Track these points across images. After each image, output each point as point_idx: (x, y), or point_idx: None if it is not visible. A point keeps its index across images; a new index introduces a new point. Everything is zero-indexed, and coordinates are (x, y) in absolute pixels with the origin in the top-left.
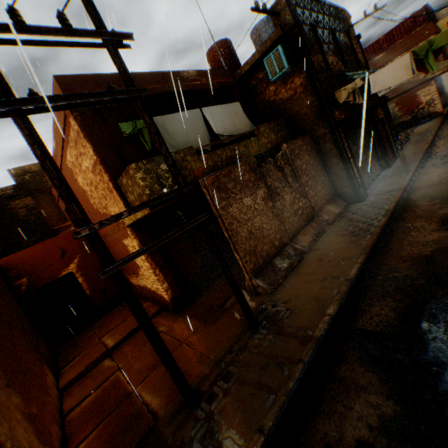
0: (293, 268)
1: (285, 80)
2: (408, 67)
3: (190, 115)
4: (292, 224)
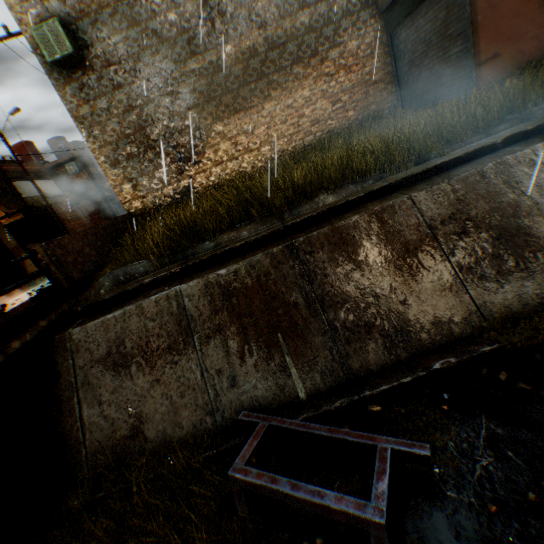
0: None
1: (78, 174)
2: None
3: (31, 183)
4: None
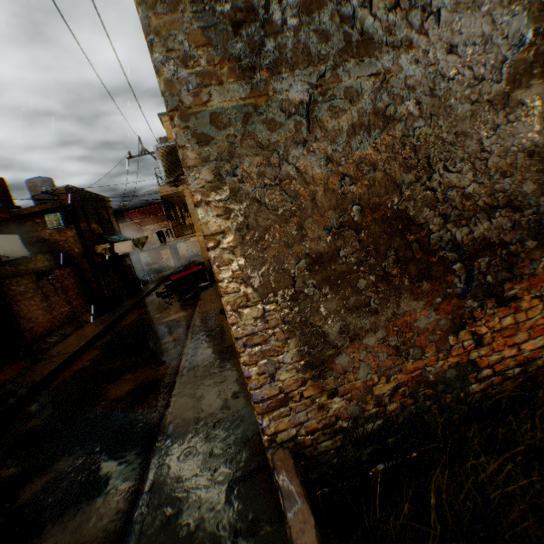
0: (61, 342)
1: (61, 230)
2: (132, 246)
3: None
4: (60, 320)
